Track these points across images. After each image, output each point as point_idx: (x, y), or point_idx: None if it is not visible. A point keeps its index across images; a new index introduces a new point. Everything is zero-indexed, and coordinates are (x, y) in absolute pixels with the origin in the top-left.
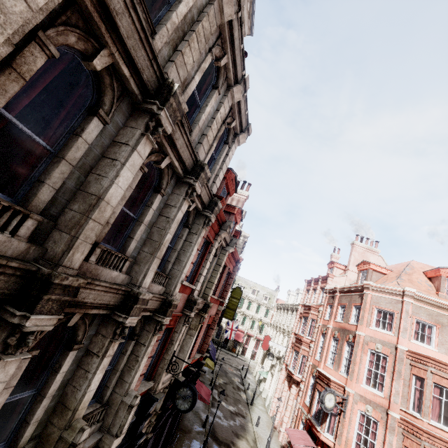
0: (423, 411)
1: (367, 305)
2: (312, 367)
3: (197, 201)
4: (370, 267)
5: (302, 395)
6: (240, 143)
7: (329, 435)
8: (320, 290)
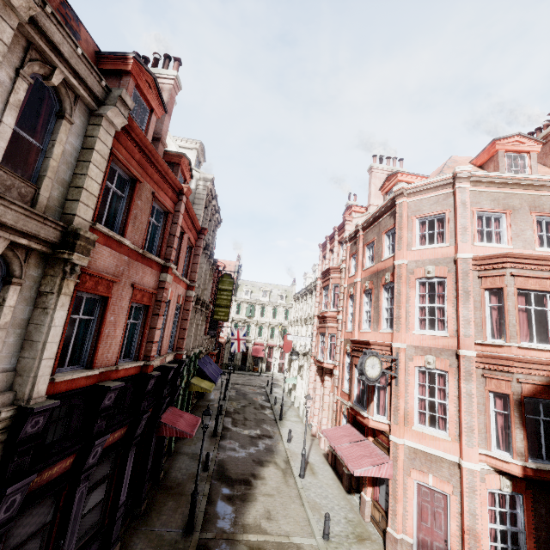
0: (508, 334)
1: (403, 219)
2: (345, 344)
3: None
4: (399, 179)
5: (338, 383)
6: None
7: (380, 416)
8: (339, 245)
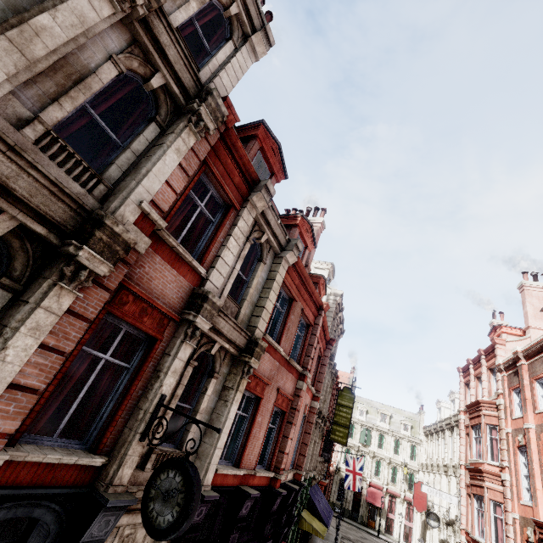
0: None
1: None
2: (522, 525)
3: (165, 71)
4: None
5: None
6: (258, 54)
7: None
8: (489, 372)
